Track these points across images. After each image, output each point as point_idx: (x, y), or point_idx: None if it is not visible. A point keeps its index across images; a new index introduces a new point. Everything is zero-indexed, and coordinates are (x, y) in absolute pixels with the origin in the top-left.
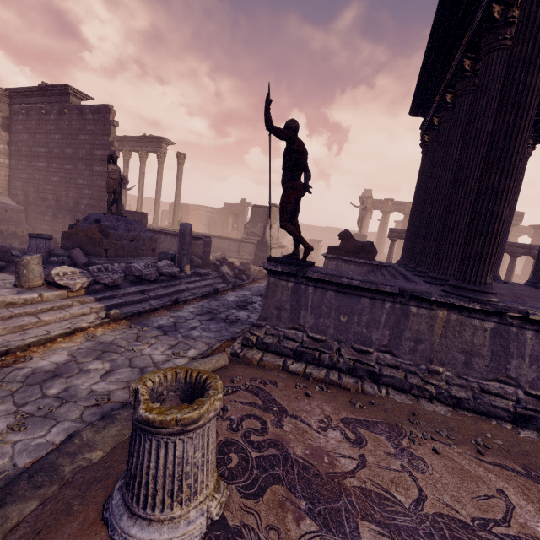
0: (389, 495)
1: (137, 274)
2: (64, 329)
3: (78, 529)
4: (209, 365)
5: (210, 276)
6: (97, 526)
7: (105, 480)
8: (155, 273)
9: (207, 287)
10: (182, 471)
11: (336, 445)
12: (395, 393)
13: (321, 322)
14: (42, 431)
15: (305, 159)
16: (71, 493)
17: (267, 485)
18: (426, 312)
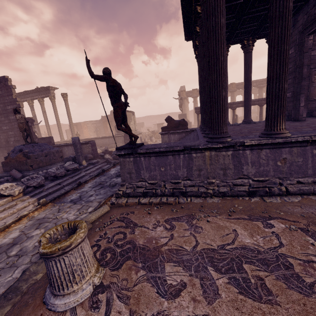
0: (181, 248)
1: (53, 175)
2: (14, 219)
3: (31, 310)
4: (98, 214)
5: (99, 163)
6: (40, 306)
7: (44, 286)
8: (64, 171)
9: (98, 170)
10: (72, 269)
11: (160, 233)
12: (194, 199)
13: (152, 174)
14: (10, 274)
15: (119, 88)
16: (27, 297)
17: (124, 262)
18: (200, 155)
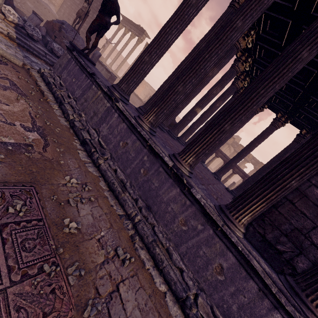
0: None
1: (51, 47)
2: None
3: None
4: (7, 55)
5: None
6: None
7: None
8: (60, 54)
9: None
10: None
11: None
12: (60, 112)
13: (67, 78)
14: None
15: (111, 5)
16: None
17: None
18: (96, 90)
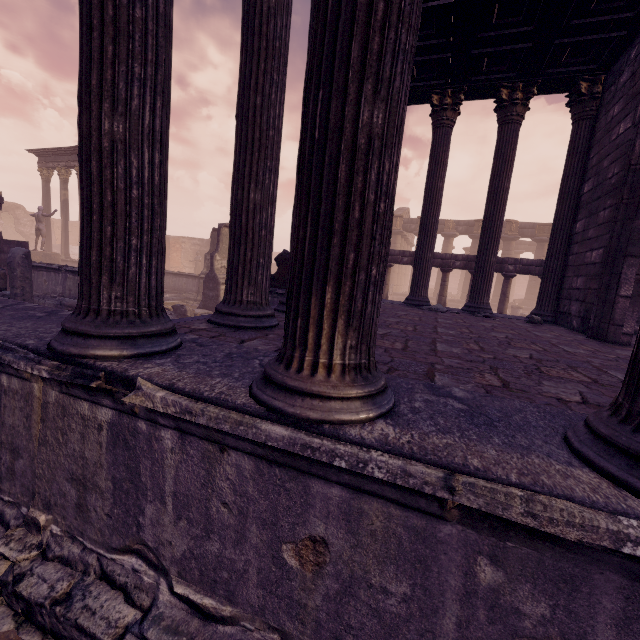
0: None
1: None
2: None
3: None
4: None
5: None
6: None
7: None
8: None
9: None
10: None
11: None
12: None
13: None
14: None
15: None
16: None
17: None
18: (20, 386)
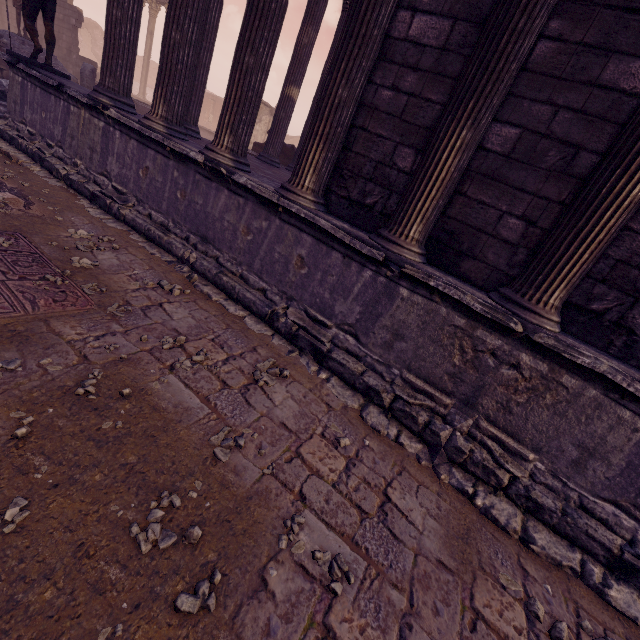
0: None
1: (1, 89)
2: None
3: None
4: None
5: None
6: None
7: None
8: None
9: None
10: None
11: None
12: (45, 173)
13: (34, 118)
14: None
15: None
16: None
17: None
18: (77, 111)
